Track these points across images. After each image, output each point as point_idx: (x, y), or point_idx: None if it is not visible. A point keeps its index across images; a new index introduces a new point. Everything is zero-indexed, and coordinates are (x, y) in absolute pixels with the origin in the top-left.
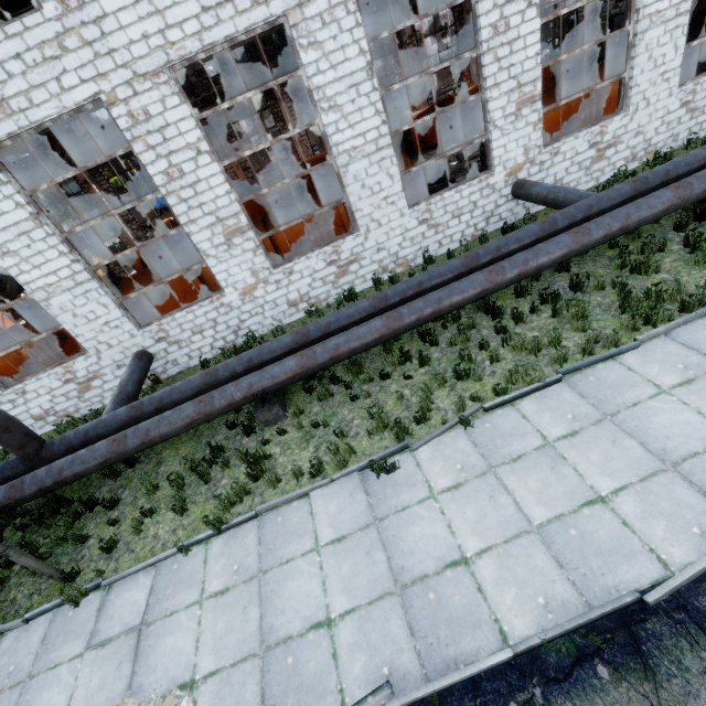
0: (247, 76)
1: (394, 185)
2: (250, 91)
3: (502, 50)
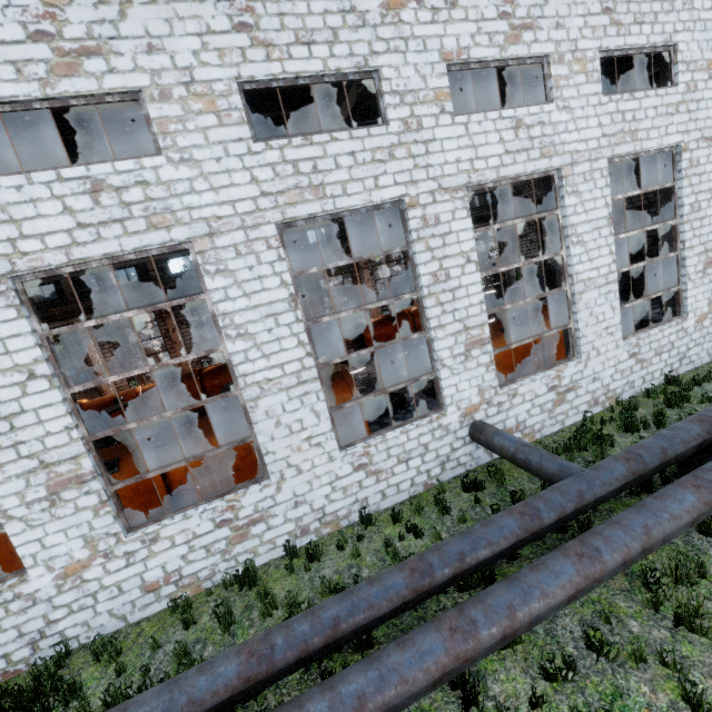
0: None
1: (320, 423)
2: None
3: (444, 295)
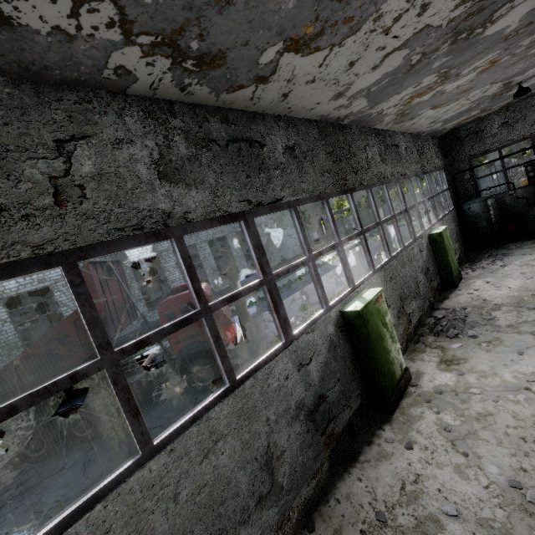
0: (29, 296)
1: None
2: (30, 302)
3: None
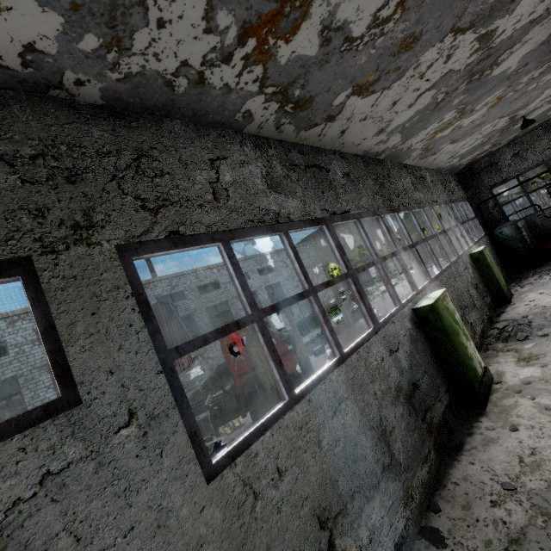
0: None
1: None
2: None
3: None
